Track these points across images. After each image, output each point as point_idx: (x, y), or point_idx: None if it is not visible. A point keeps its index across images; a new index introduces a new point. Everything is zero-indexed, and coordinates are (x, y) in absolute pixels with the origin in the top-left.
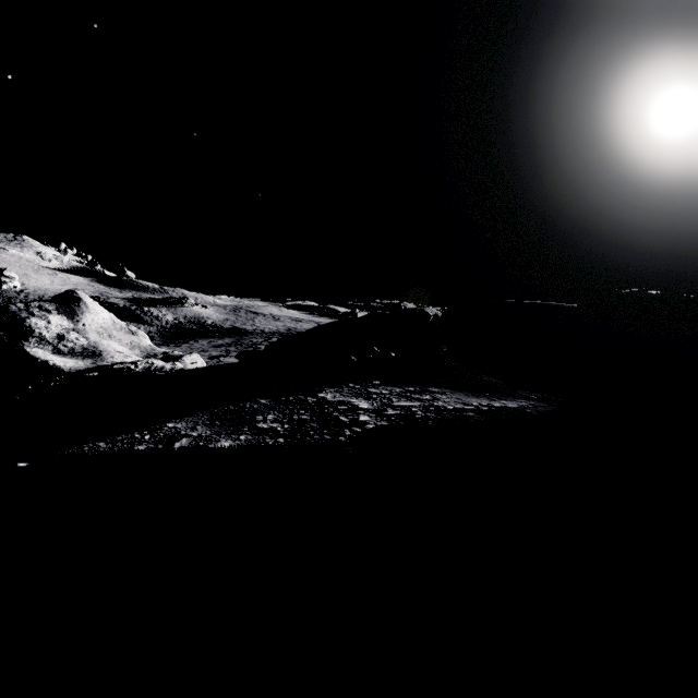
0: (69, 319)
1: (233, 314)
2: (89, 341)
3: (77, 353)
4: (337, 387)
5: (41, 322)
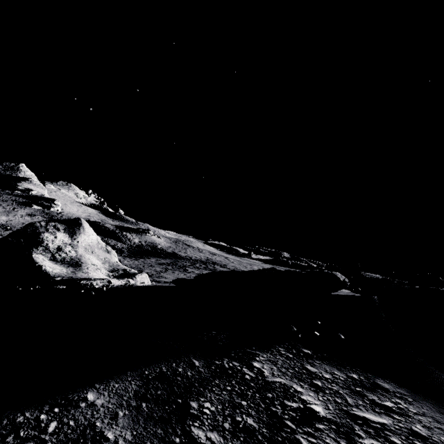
0: (70, 236)
1: (175, 244)
2: (77, 254)
3: (66, 262)
4: (269, 352)
5: (51, 236)
